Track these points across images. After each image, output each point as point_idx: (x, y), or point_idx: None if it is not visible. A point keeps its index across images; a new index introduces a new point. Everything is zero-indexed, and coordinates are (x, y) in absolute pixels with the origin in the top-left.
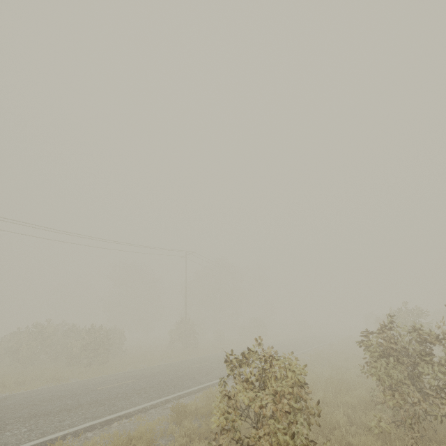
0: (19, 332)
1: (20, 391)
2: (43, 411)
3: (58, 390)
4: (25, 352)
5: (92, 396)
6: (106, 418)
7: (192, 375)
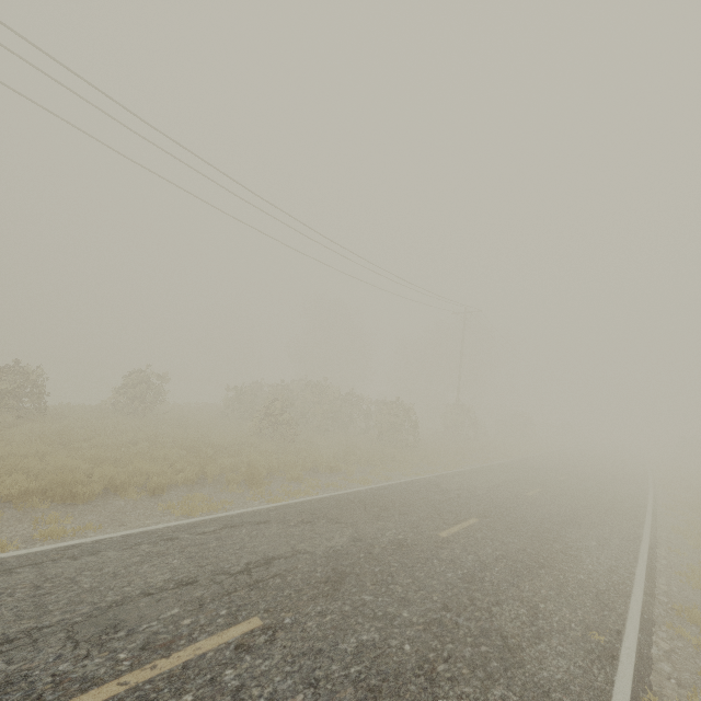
0: (286, 387)
1: (420, 476)
2: (550, 519)
3: (477, 486)
4: (321, 416)
5: (551, 506)
6: (645, 544)
7: (600, 497)
